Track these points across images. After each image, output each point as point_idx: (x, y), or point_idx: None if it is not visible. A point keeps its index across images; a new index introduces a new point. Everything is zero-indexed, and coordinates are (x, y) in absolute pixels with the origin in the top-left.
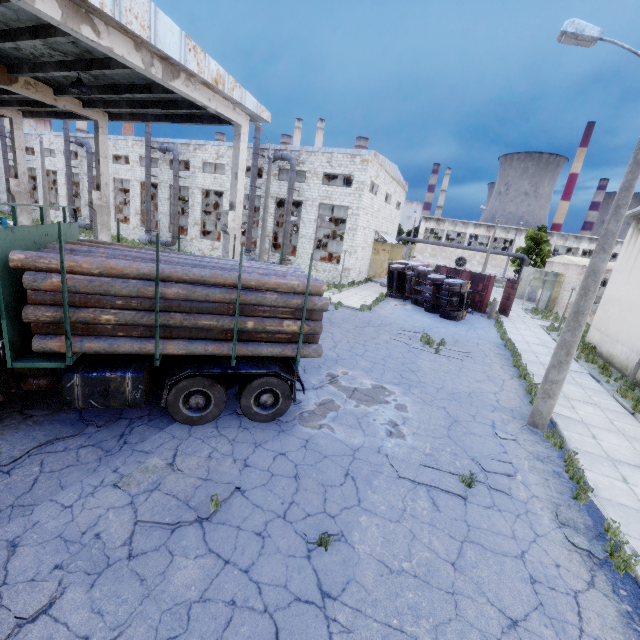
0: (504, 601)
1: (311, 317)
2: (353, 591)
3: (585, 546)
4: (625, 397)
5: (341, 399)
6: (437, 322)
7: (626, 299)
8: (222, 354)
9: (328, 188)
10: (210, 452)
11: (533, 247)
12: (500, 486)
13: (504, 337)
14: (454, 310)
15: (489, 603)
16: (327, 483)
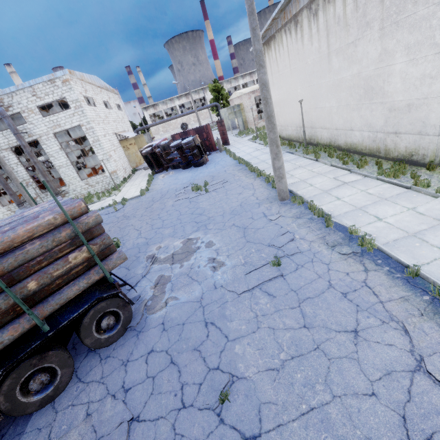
0: (342, 323)
1: (93, 235)
2: (266, 414)
3: (350, 251)
4: (308, 154)
5: (168, 270)
6: (195, 172)
7: (279, 99)
8: (25, 330)
9: (51, 118)
10: (86, 410)
11: (217, 95)
12: (293, 251)
13: (236, 158)
14: (199, 158)
15: (337, 333)
16: (197, 344)
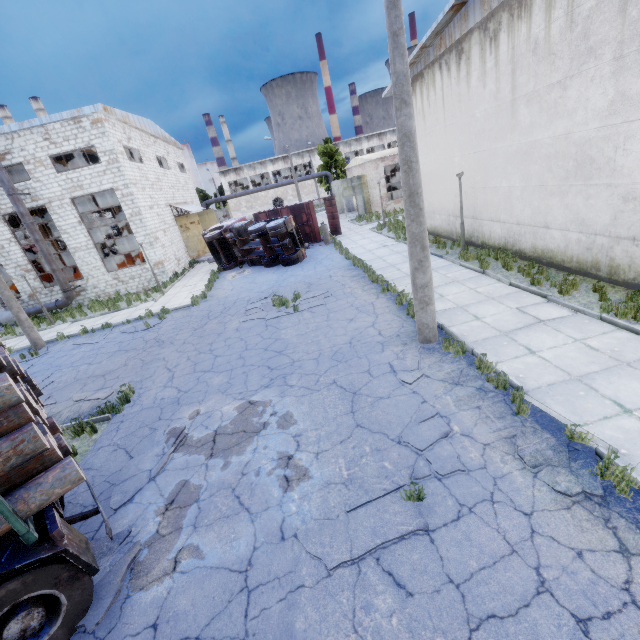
0: None
1: None
2: None
3: (576, 486)
4: (468, 260)
5: (199, 470)
6: (283, 274)
7: (423, 172)
8: None
9: (69, 175)
10: None
11: (329, 161)
12: (448, 464)
13: (349, 256)
14: (292, 253)
15: None
16: None
